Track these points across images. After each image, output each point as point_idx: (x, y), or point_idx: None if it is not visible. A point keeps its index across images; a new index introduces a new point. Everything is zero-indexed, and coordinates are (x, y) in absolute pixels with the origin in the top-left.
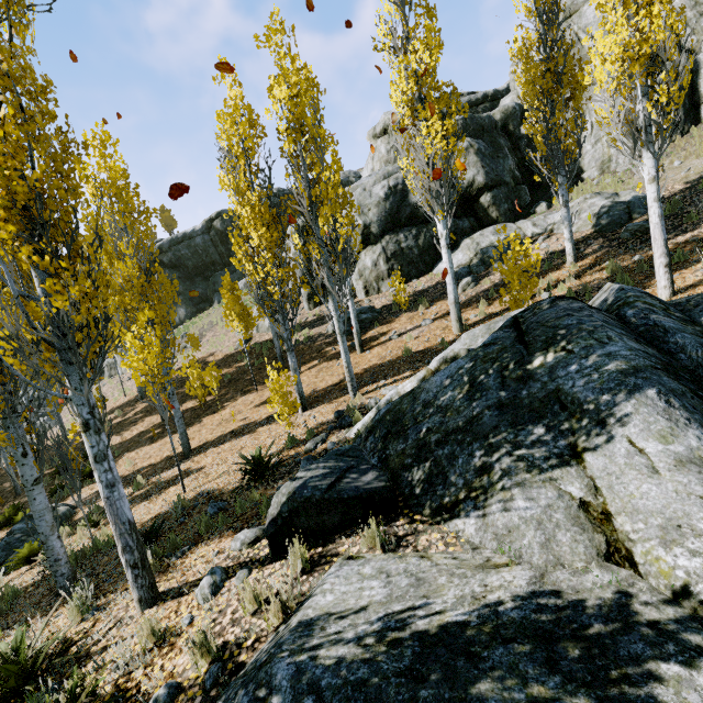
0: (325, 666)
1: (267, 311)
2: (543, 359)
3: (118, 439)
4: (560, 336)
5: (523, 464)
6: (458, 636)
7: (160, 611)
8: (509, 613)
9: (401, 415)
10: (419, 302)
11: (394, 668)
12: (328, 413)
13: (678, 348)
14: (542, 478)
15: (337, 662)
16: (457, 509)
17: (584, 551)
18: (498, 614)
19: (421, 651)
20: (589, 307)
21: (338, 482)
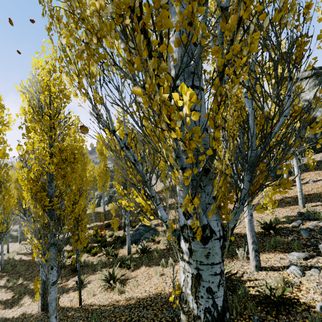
0: None
1: None
2: None
3: None
4: None
5: None
6: None
7: (270, 273)
8: None
9: None
10: (320, 166)
11: None
12: (288, 212)
13: None
14: None
15: None
16: None
17: None
18: None
19: None
20: None
21: None
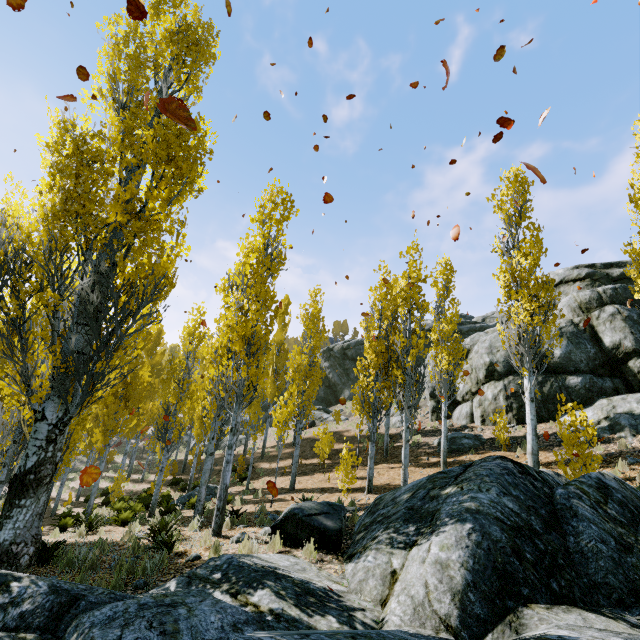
0: (238, 560)
1: (364, 407)
2: (450, 489)
3: (267, 465)
4: (469, 479)
5: (388, 540)
6: (284, 576)
7: (216, 539)
8: (311, 585)
9: (381, 502)
10: (522, 445)
11: (254, 568)
12: None
13: (572, 531)
14: (388, 550)
15: (243, 561)
16: (353, 557)
17: (375, 595)
18: (307, 583)
19: (267, 571)
20: (520, 471)
21: (315, 516)
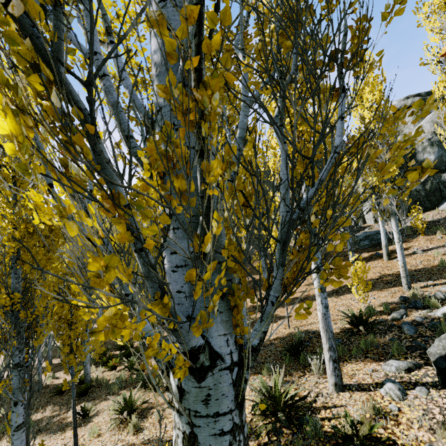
0: None
1: None
2: None
3: None
4: None
5: None
6: None
7: (355, 396)
8: None
9: None
10: (432, 229)
11: None
12: (388, 297)
13: None
14: None
15: None
16: None
17: None
18: None
19: None
20: None
21: None
